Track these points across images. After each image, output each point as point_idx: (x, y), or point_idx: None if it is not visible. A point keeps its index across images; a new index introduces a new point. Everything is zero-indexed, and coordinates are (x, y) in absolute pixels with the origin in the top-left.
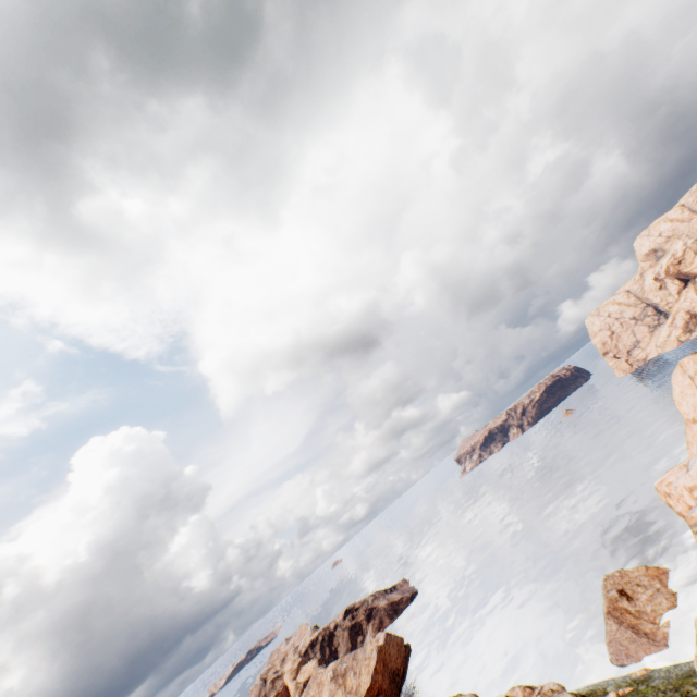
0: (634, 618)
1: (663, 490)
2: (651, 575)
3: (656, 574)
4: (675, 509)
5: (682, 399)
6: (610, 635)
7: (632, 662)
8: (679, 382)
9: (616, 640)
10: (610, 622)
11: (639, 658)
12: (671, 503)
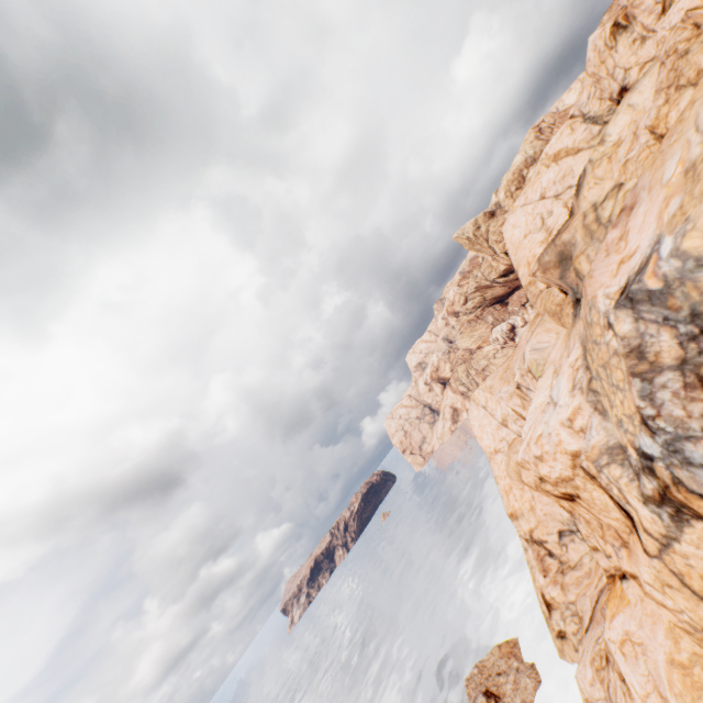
0: None
1: (533, 455)
2: (506, 653)
3: (509, 649)
4: (553, 475)
5: (482, 431)
6: None
7: None
8: (476, 416)
9: None
10: None
11: None
12: (546, 470)
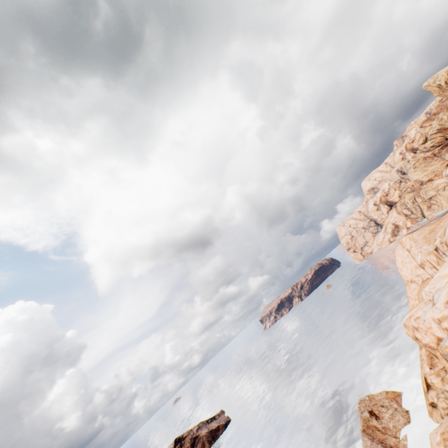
0: (382, 433)
1: (412, 325)
2: (390, 397)
3: (393, 396)
4: (423, 341)
5: (403, 266)
6: None
7: None
8: (400, 254)
9: None
10: (365, 438)
11: None
12: (419, 336)
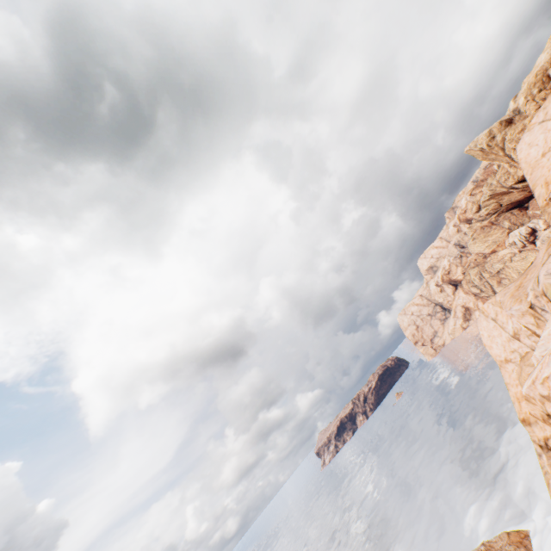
0: None
1: (539, 393)
2: (515, 542)
3: (519, 539)
4: None
5: (491, 341)
6: None
7: None
8: (485, 327)
9: None
10: None
11: None
12: None
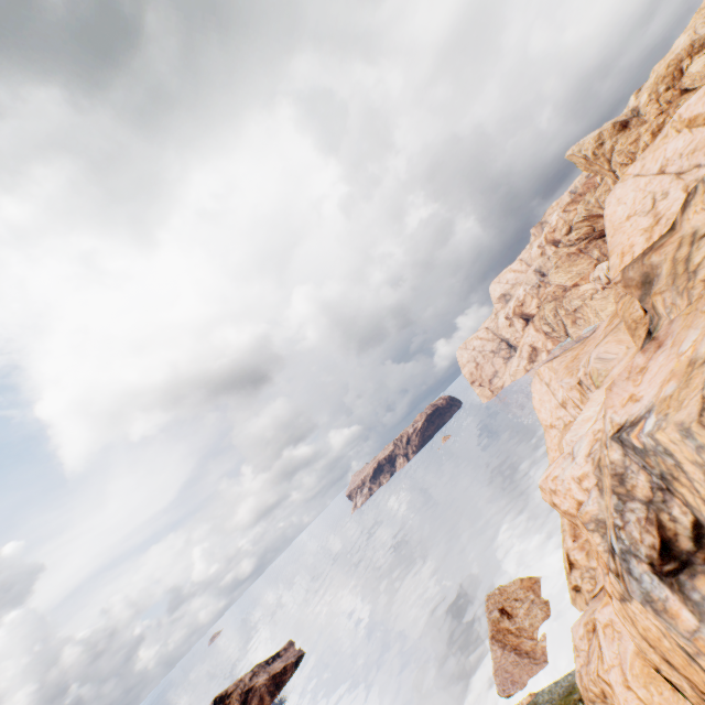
0: (516, 637)
1: (549, 487)
2: (526, 587)
3: (530, 585)
4: (562, 507)
5: (541, 406)
6: (496, 663)
7: (518, 690)
8: (537, 390)
9: (502, 668)
10: (495, 647)
11: (524, 682)
12: (557, 501)
